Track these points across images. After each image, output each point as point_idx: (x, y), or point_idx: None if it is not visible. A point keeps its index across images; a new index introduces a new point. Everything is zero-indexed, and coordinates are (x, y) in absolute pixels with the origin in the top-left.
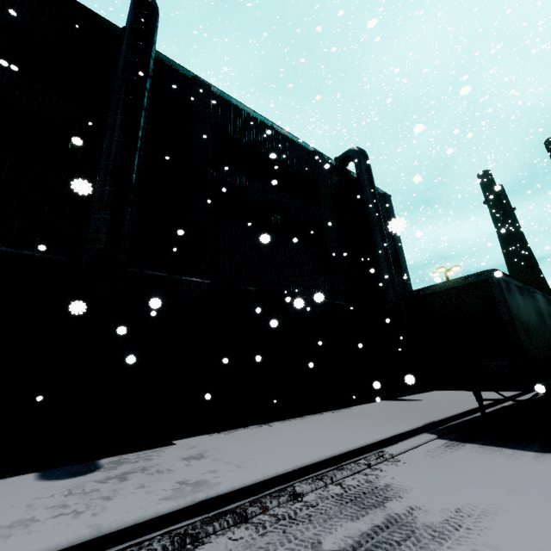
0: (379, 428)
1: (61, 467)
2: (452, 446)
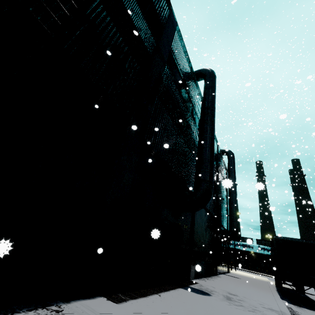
0: (265, 293)
1: (185, 287)
2: (300, 307)
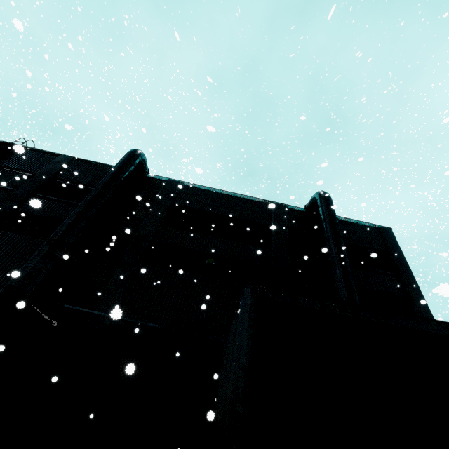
0: None
1: None
2: None
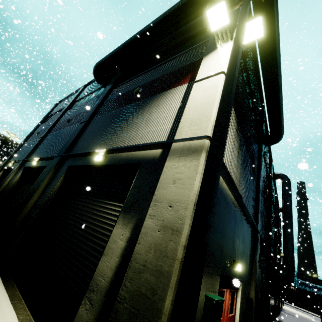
0: None
1: None
2: None
